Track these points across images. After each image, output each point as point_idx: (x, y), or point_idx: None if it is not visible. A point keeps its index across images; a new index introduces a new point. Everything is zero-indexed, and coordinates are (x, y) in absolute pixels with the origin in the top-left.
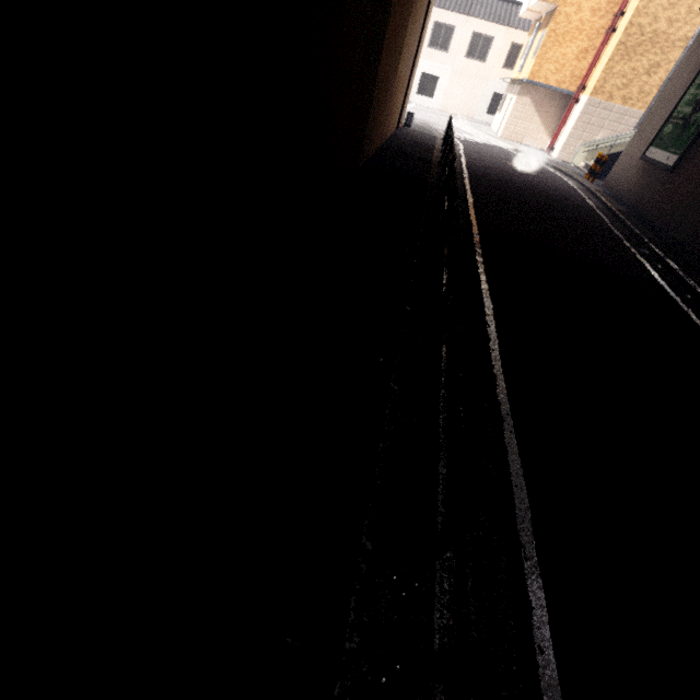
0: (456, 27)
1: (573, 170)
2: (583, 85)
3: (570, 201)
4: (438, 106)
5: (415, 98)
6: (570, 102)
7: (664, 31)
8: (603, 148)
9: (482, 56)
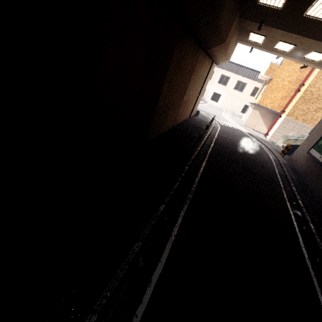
0: (230, 77)
1: (275, 147)
2: (283, 111)
3: (265, 169)
4: (219, 106)
5: (209, 101)
6: (277, 116)
7: None
8: (292, 139)
9: (241, 90)
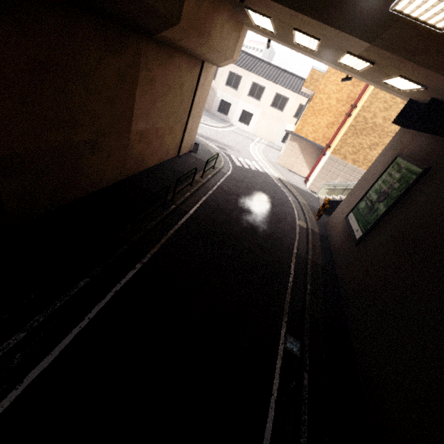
0: (266, 88)
1: (313, 202)
2: (329, 145)
3: (274, 251)
4: (251, 131)
5: (237, 124)
6: (321, 153)
7: (381, 124)
8: (339, 189)
9: (281, 107)
